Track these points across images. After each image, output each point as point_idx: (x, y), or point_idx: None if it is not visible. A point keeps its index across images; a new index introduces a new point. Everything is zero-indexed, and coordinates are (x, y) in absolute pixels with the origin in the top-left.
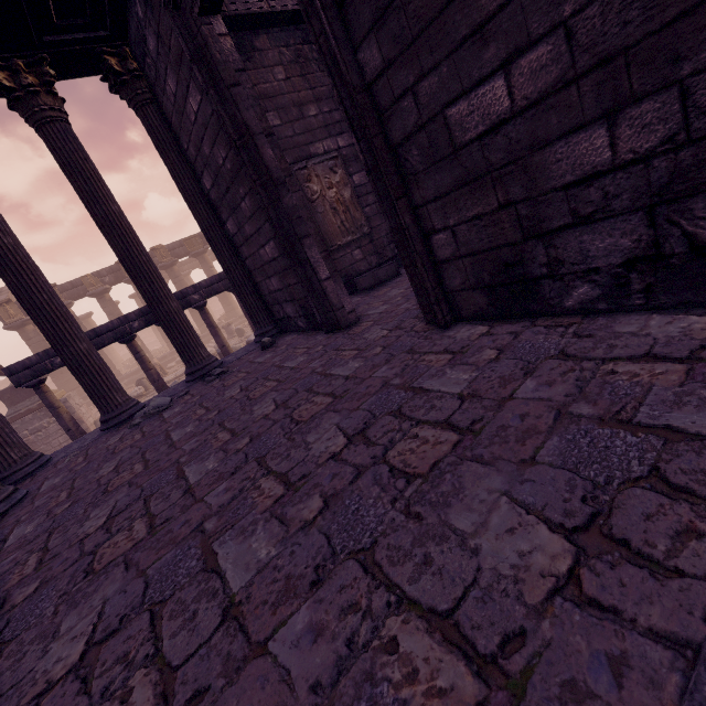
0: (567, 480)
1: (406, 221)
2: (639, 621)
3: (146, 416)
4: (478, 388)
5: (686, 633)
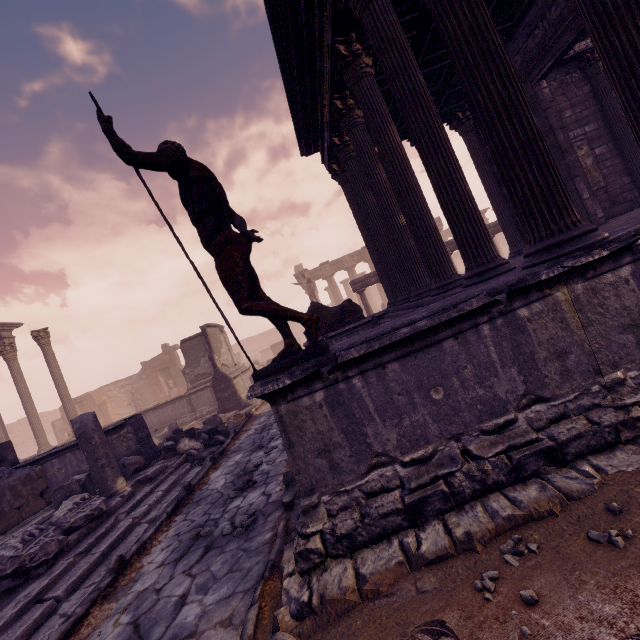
0: None
1: None
2: None
3: None
4: None
5: None
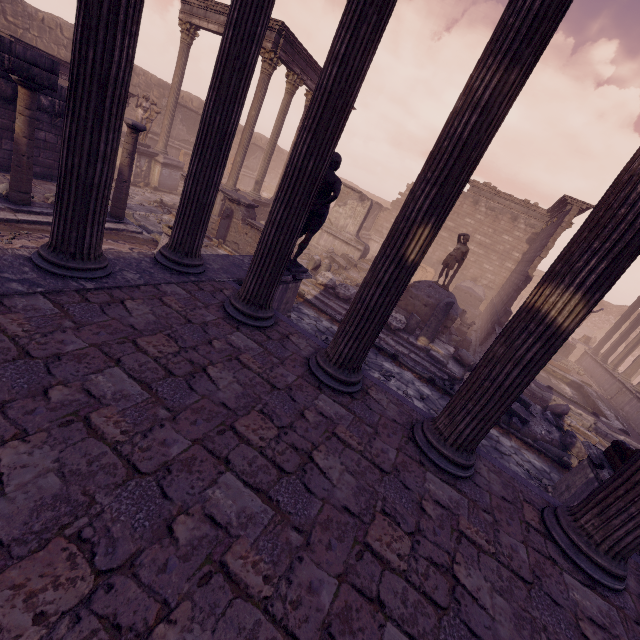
0: None
1: None
2: None
3: None
4: None
5: None
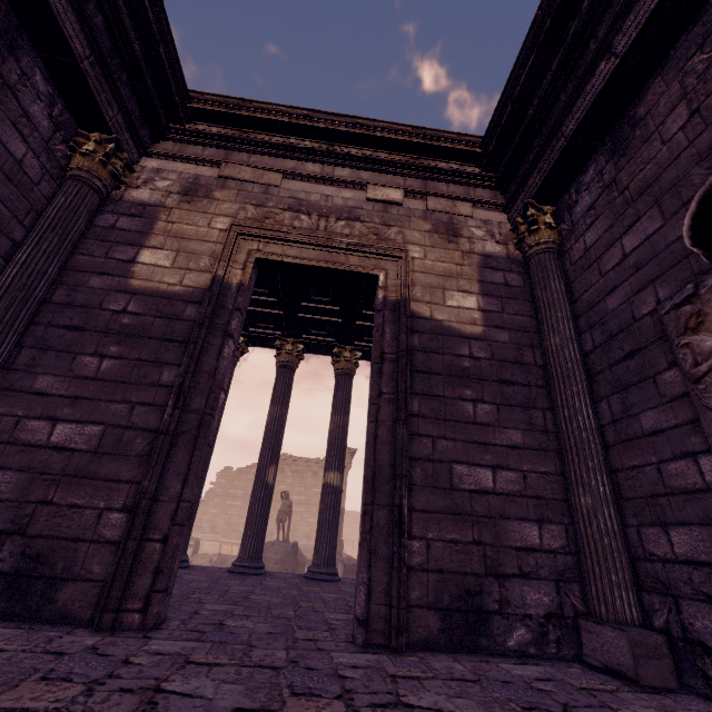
0: None
1: None
2: None
3: None
4: None
5: None
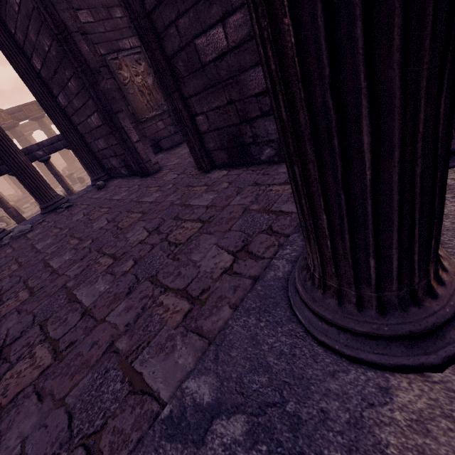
0: (240, 235)
1: (179, 107)
2: (247, 274)
3: (13, 238)
4: (215, 202)
5: (259, 274)
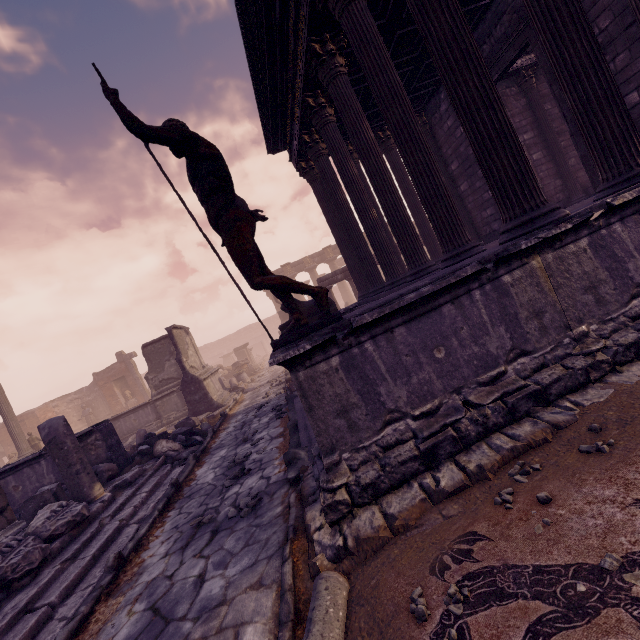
0: None
1: None
2: None
3: None
4: None
5: None
